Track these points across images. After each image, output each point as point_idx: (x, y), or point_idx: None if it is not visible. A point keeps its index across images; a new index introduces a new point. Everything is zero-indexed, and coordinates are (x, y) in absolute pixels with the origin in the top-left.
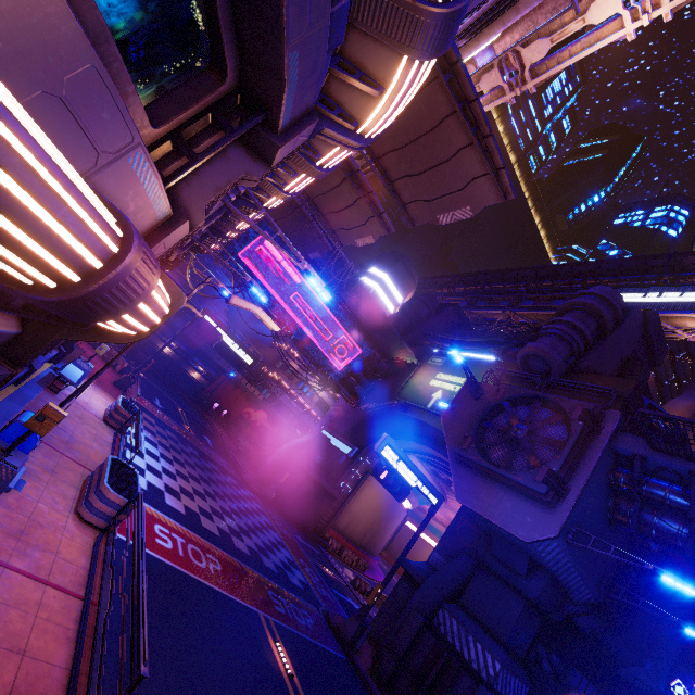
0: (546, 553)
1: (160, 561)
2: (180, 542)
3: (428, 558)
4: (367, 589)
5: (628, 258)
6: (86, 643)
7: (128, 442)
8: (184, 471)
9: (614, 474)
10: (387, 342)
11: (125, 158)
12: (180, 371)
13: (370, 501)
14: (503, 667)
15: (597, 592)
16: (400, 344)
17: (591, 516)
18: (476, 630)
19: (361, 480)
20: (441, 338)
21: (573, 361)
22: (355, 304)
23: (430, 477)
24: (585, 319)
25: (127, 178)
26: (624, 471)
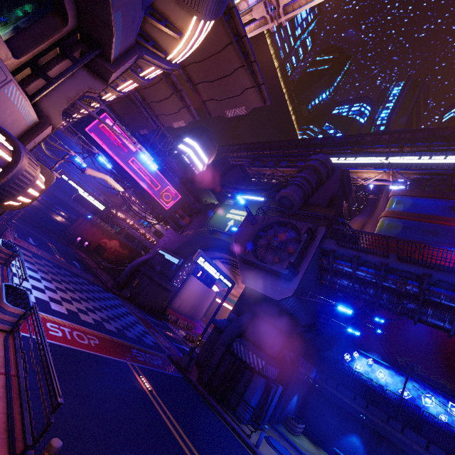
0: (287, 304)
1: (55, 345)
2: (67, 331)
3: (227, 317)
4: (194, 339)
5: (337, 136)
6: (13, 397)
7: (13, 272)
8: (61, 287)
9: (321, 260)
10: (198, 191)
11: (1, 89)
12: (46, 216)
13: (193, 290)
14: (266, 363)
15: (312, 319)
16: (207, 192)
17: (309, 283)
18: (253, 348)
19: (186, 278)
20: (232, 187)
21: (305, 199)
22: (175, 165)
23: (228, 271)
24: (312, 175)
25: (4, 103)
26: (326, 258)
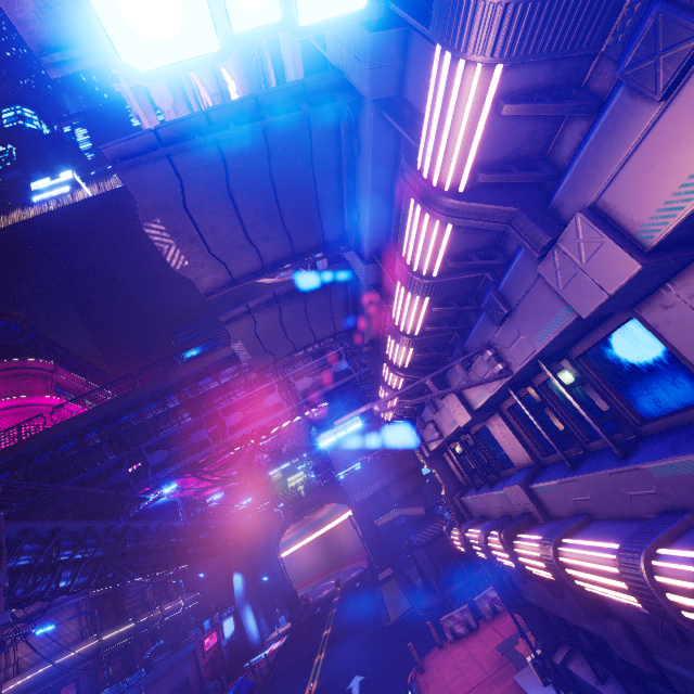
0: None
1: None
2: None
3: None
4: None
5: None
6: None
7: None
8: None
9: None
10: None
11: None
12: None
13: None
14: None
15: None
16: None
17: None
18: None
19: None
20: None
21: None
22: None
23: None
24: None
25: None
26: None
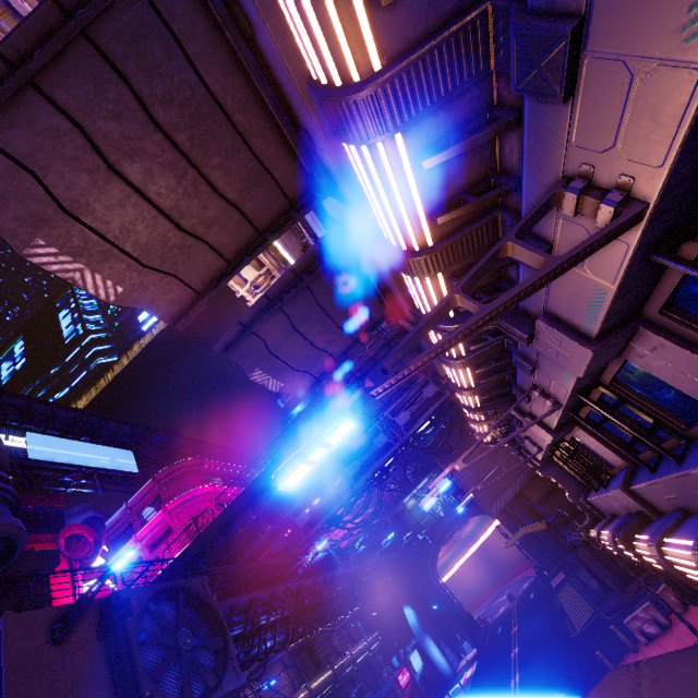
0: None
1: None
2: None
3: None
4: None
5: None
6: None
7: None
8: None
9: None
10: None
11: None
12: None
13: None
14: None
15: None
16: None
17: None
18: None
19: None
20: None
21: None
22: None
23: None
24: None
25: None
26: None
